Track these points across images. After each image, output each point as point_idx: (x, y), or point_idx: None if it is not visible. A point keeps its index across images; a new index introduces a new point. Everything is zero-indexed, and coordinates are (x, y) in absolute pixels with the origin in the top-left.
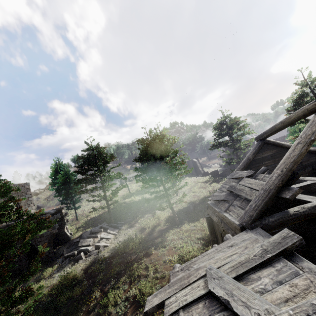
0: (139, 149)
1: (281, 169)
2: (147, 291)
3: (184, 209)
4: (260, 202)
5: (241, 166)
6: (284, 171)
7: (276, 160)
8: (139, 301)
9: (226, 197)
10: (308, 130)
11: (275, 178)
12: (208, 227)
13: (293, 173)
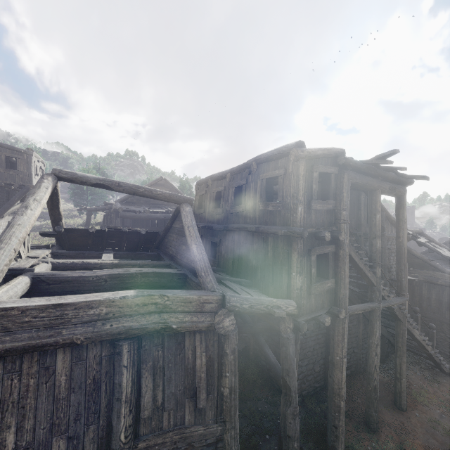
0: None
1: None
2: None
3: (96, 223)
4: None
5: None
6: None
7: None
8: None
9: None
10: None
11: None
12: (103, 219)
13: None
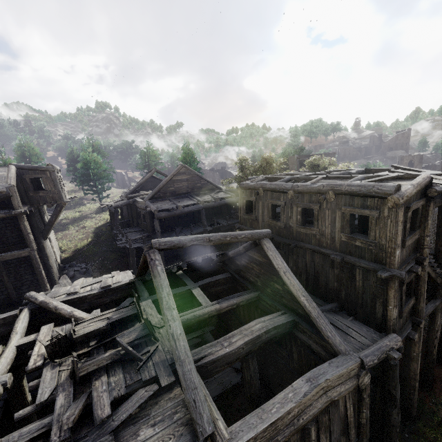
0: (84, 162)
1: (139, 183)
2: (89, 224)
3: None
4: (132, 190)
5: (138, 183)
6: (139, 184)
7: (152, 183)
8: (86, 227)
9: (127, 191)
10: (148, 175)
11: (137, 185)
12: None
13: (142, 185)
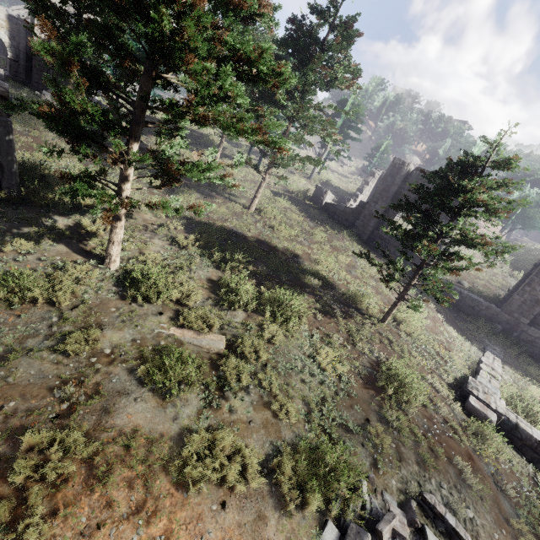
0: None
1: None
2: None
3: None
4: None
5: None
6: None
7: None
8: None
9: None
10: None
11: None
12: None
13: None
